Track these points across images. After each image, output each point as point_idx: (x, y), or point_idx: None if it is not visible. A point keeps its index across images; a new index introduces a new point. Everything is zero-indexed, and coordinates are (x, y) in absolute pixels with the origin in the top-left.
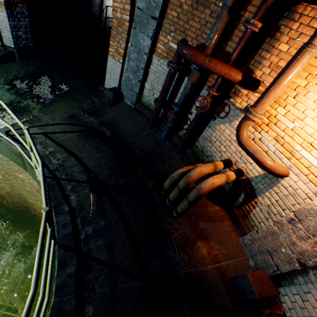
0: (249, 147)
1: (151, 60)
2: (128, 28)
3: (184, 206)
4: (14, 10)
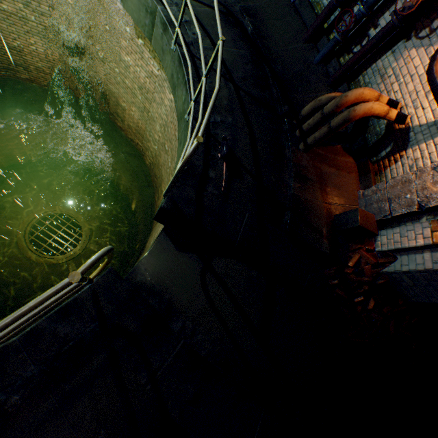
0: None
1: None
2: None
3: (320, 134)
4: None
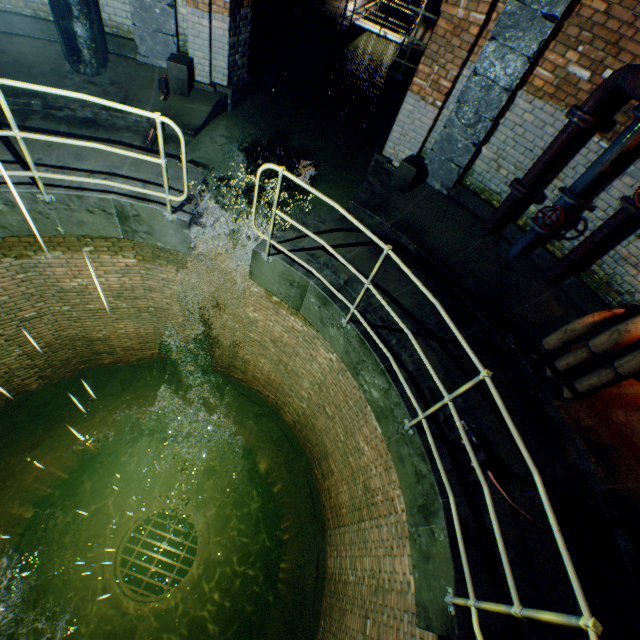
0: None
1: (510, 102)
2: (474, 39)
3: (601, 382)
4: (237, 14)
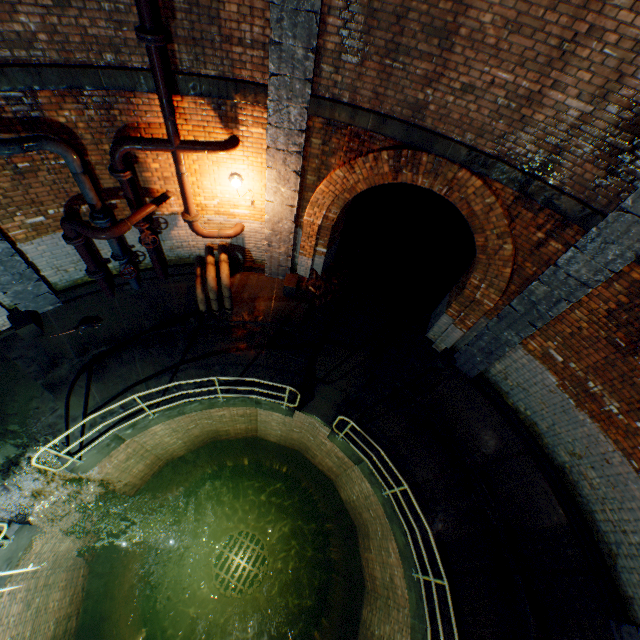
0: (214, 236)
1: (21, 252)
2: None
3: (230, 302)
4: None
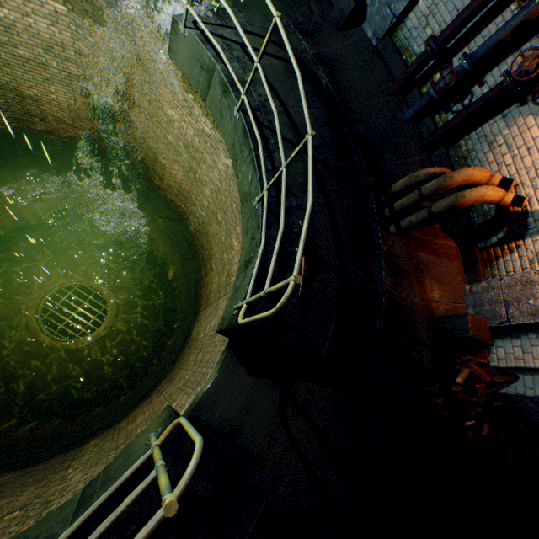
0: None
1: None
2: None
3: (418, 219)
4: None
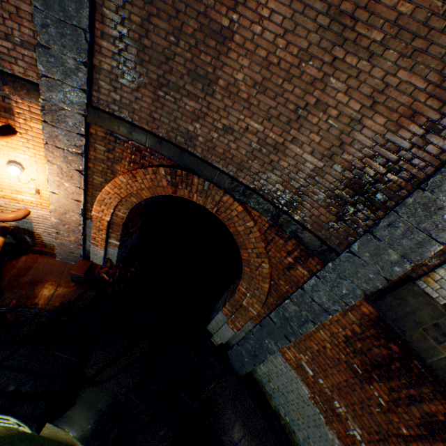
0: None
1: None
2: None
3: None
4: None
